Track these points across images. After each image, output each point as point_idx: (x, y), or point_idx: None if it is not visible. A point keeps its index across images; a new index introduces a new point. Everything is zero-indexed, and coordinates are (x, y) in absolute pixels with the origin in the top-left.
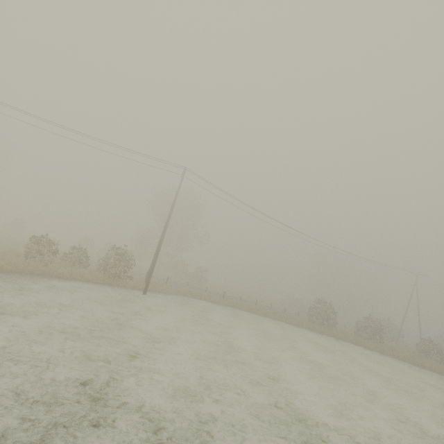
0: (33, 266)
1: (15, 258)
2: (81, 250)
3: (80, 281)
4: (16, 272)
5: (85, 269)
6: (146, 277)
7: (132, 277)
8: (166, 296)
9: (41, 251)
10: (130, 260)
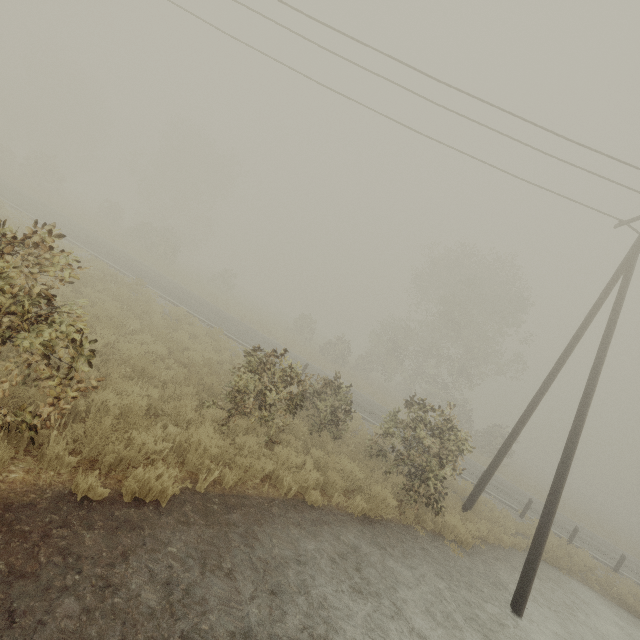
0: (242, 466)
1: (201, 435)
2: (340, 389)
3: (348, 524)
4: (196, 494)
5: (355, 466)
6: (472, 494)
7: (445, 492)
8: (544, 596)
9: (266, 400)
10: (455, 450)
